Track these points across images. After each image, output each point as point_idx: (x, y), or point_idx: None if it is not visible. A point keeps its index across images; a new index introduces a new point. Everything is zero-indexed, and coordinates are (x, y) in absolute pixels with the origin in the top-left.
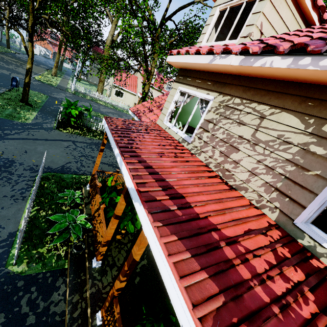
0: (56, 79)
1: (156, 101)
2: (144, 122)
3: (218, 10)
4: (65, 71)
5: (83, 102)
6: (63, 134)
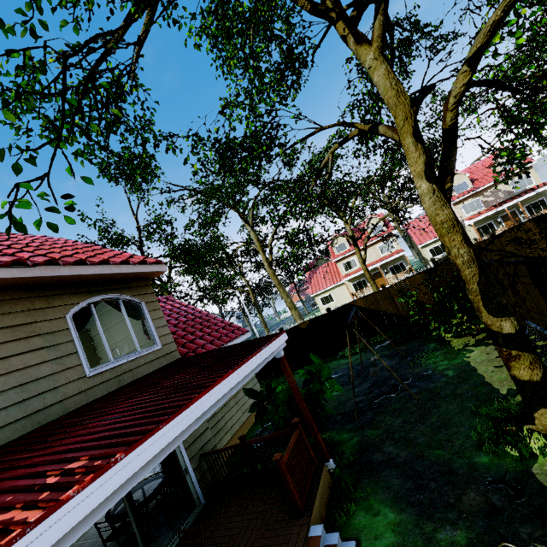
0: None
1: None
2: None
3: None
4: None
5: None
6: None
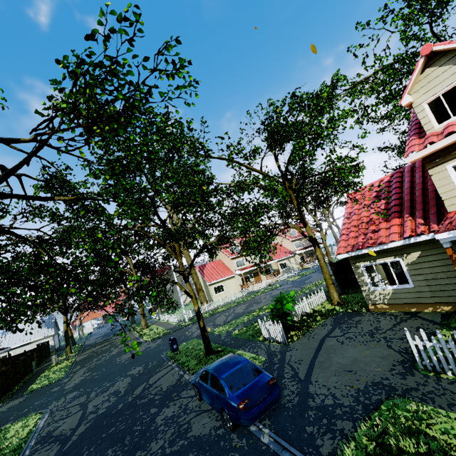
0: (156, 328)
1: (354, 225)
2: (448, 217)
3: (425, 105)
4: (137, 321)
5: (217, 320)
6: (302, 341)
